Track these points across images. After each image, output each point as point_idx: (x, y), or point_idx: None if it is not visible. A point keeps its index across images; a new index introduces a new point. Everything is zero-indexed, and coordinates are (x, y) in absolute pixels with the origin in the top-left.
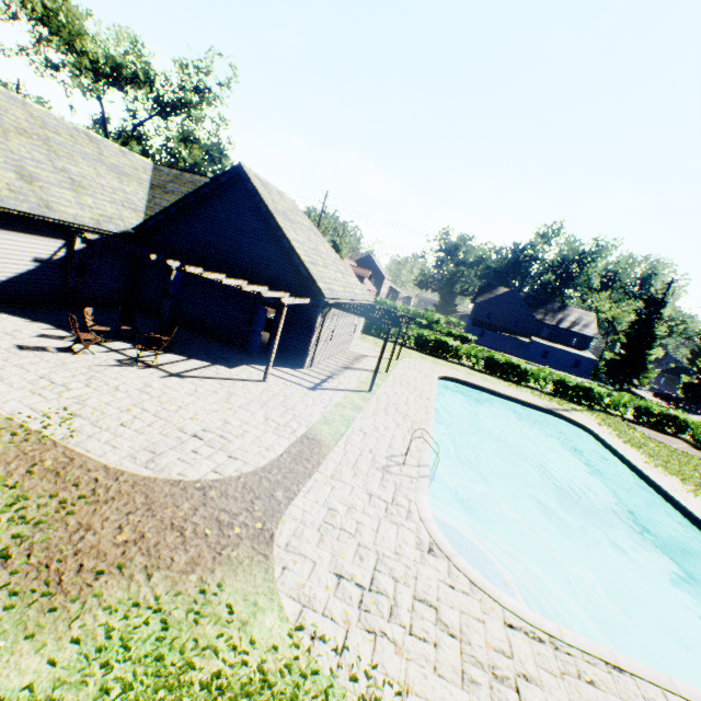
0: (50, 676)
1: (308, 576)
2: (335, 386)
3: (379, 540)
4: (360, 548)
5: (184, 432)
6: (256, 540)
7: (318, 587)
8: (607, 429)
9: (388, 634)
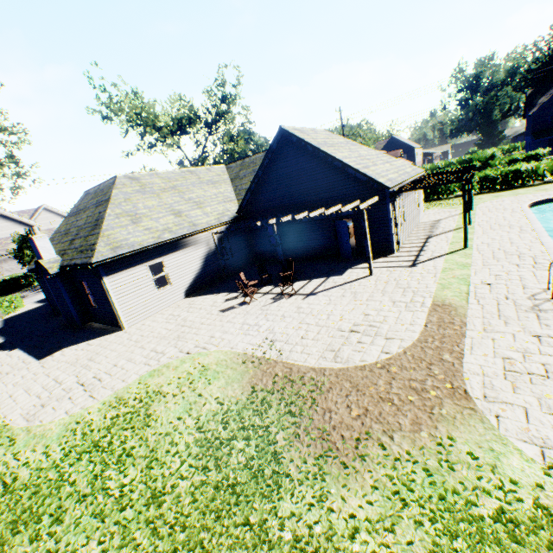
0: (373, 512)
1: (525, 421)
2: (430, 256)
3: None
4: None
5: (342, 331)
6: (454, 398)
7: (543, 429)
8: None
9: None
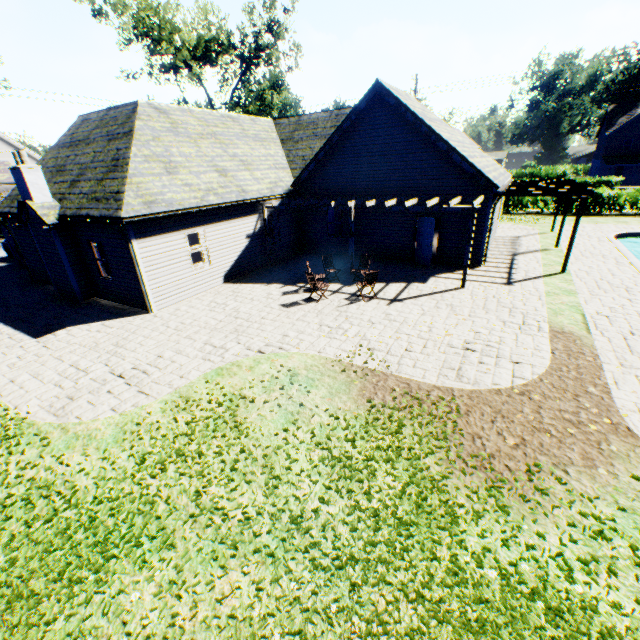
0: (580, 551)
1: None
2: (524, 275)
3: None
4: None
5: (454, 347)
6: (618, 434)
7: None
8: None
9: None
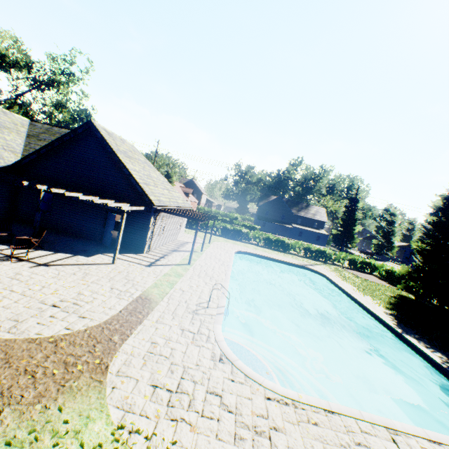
0: None
1: (131, 390)
2: (165, 262)
3: (186, 358)
4: (172, 365)
5: (45, 303)
6: (94, 372)
7: (138, 397)
8: (334, 274)
9: (186, 419)
